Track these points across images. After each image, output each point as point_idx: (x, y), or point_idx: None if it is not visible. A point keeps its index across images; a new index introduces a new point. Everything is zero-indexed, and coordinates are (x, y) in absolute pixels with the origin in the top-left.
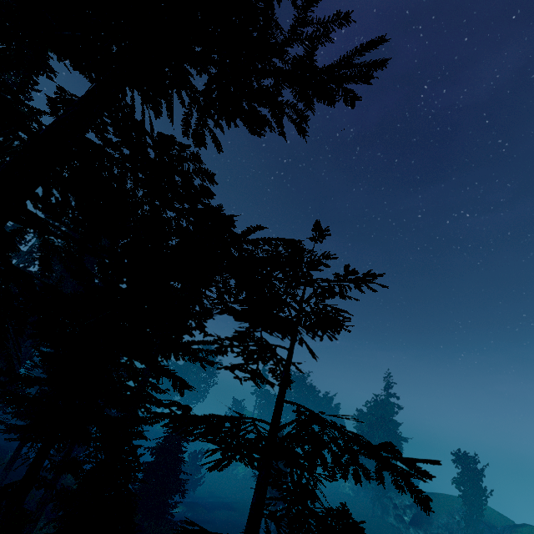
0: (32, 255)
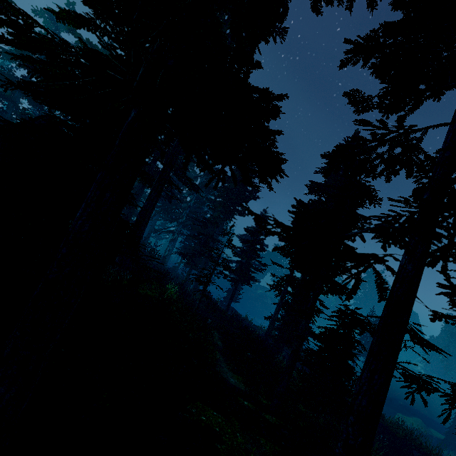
0: (196, 174)
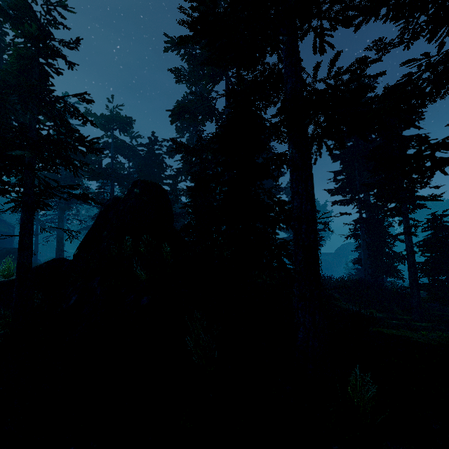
0: None
